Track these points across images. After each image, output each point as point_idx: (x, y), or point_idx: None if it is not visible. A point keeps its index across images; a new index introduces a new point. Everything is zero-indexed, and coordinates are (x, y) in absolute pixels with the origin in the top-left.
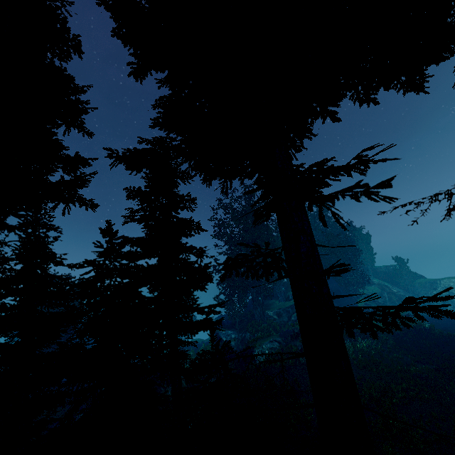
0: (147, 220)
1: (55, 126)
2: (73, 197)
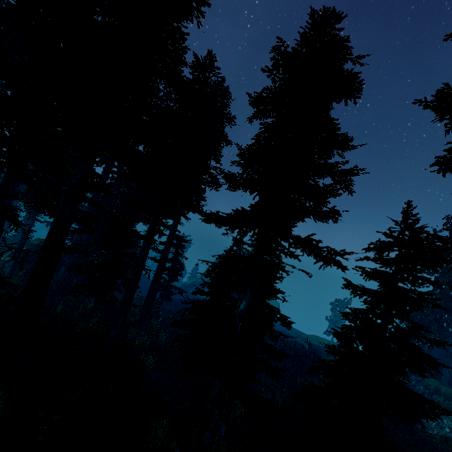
0: (378, 278)
1: (321, 177)
2: (333, 261)
